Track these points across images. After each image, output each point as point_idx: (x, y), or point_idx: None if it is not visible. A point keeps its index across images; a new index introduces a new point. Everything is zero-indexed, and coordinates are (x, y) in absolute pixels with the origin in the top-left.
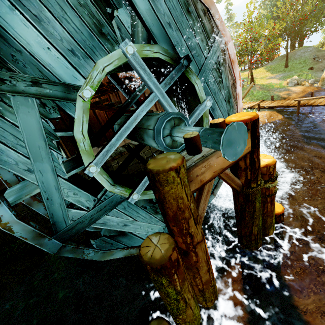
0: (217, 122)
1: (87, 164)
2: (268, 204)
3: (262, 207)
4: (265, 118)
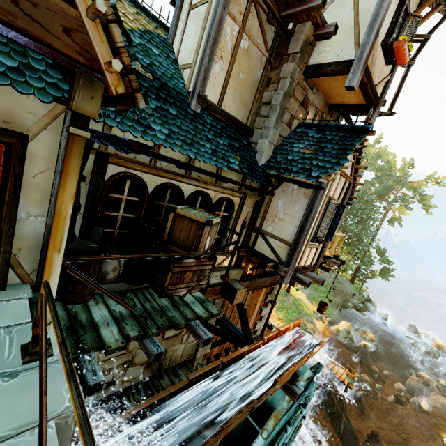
0: None
1: None
2: None
3: None
4: None
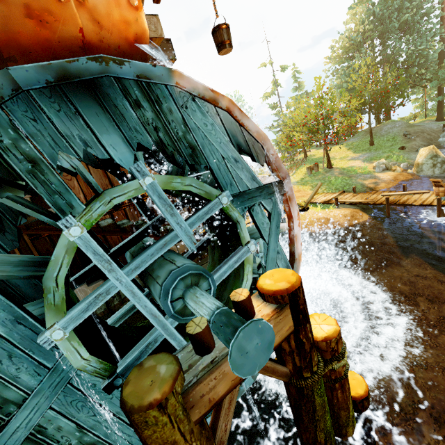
0: (238, 298)
1: (61, 346)
2: (338, 392)
3: (330, 396)
4: (346, 219)
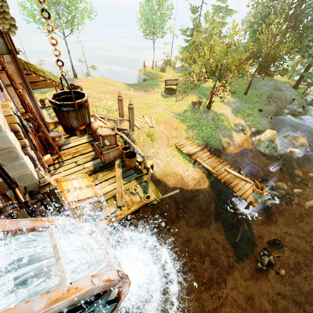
0: None
1: None
2: None
3: None
4: (194, 183)
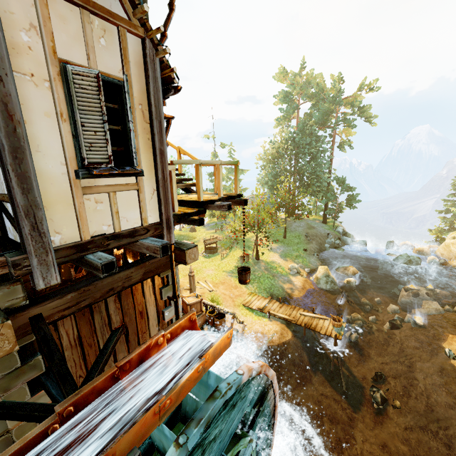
0: None
1: None
2: None
3: None
4: (277, 336)
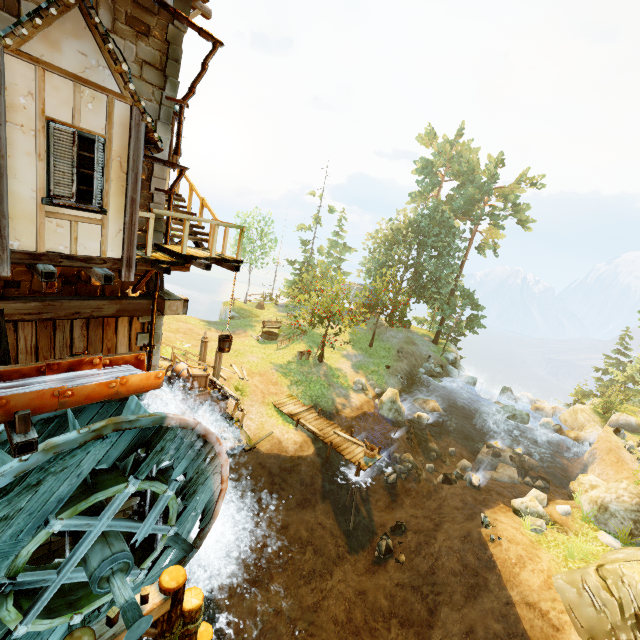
0: (144, 594)
1: None
2: None
3: None
4: (295, 447)
